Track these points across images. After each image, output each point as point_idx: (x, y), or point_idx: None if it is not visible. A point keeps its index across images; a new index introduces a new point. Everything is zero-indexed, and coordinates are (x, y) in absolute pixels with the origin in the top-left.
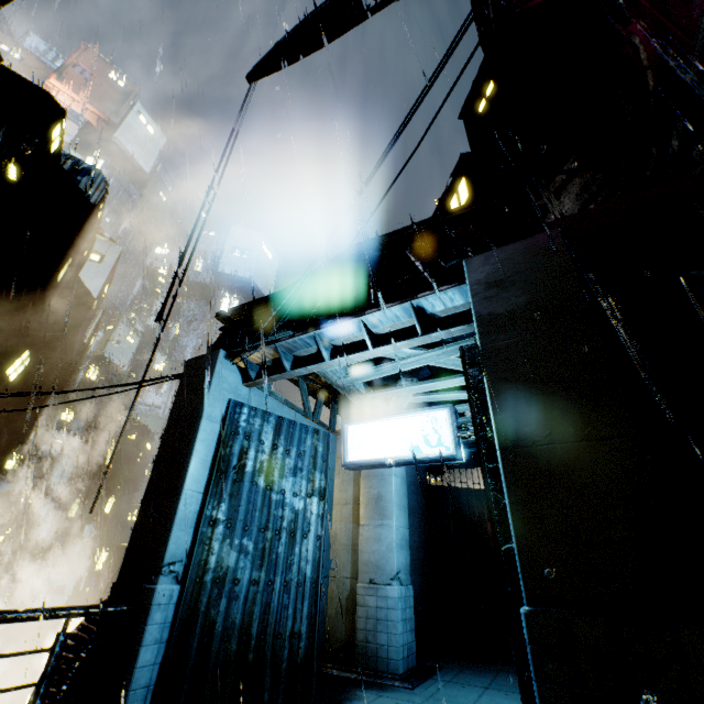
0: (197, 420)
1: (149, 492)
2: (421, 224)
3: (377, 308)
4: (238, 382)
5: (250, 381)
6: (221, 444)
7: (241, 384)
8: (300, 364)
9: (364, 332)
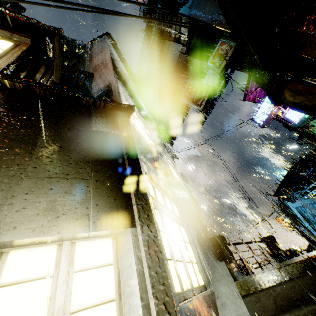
0: (295, 214)
1: (298, 229)
2: (304, 158)
3: (315, 181)
4: (291, 204)
5: (293, 202)
6: (302, 216)
7: (292, 204)
8: (303, 195)
9: (315, 185)
